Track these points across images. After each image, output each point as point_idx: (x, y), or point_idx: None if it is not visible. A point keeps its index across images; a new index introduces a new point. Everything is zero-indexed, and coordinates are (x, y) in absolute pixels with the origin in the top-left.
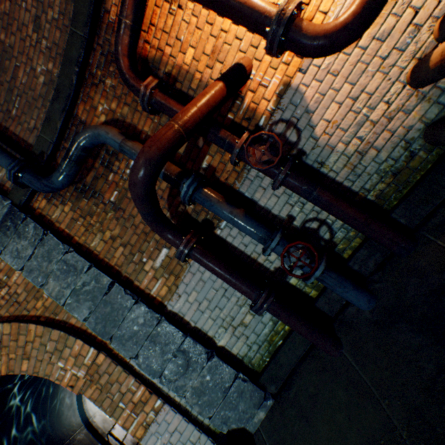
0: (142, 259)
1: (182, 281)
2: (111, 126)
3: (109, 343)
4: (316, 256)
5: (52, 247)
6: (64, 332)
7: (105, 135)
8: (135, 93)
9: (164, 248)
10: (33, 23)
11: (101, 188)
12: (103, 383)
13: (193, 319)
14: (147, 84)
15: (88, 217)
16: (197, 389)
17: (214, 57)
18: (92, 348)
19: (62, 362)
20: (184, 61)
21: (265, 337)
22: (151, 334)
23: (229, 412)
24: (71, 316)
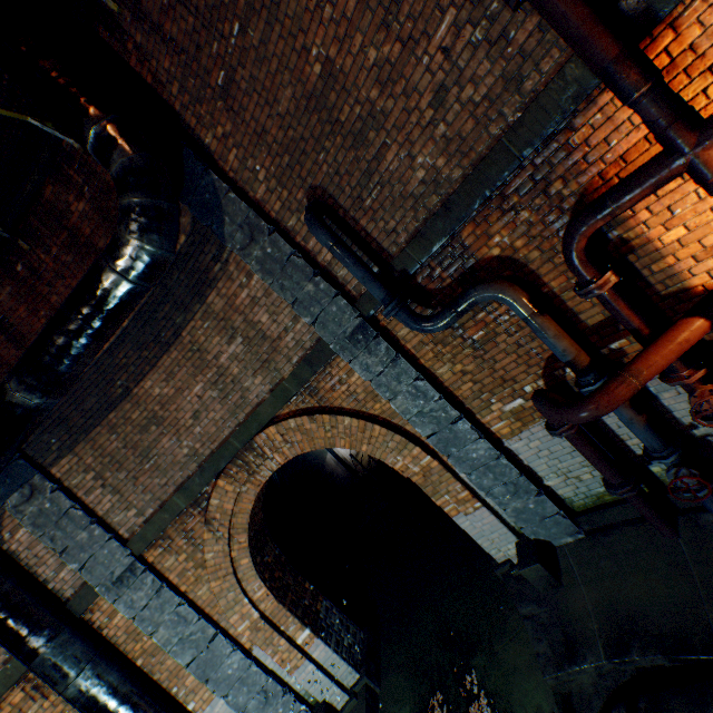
0: (491, 400)
1: (528, 429)
2: (517, 288)
3: (439, 452)
4: (707, 493)
5: (403, 371)
6: (405, 439)
7: (510, 302)
8: (573, 273)
9: (520, 398)
10: (432, 93)
11: (464, 322)
12: (433, 480)
13: (527, 459)
14: (601, 283)
15: (439, 345)
16: (518, 509)
17: (711, 252)
18: (428, 456)
19: (400, 457)
20: (660, 237)
21: (596, 493)
22: (487, 464)
23: (540, 530)
24: (406, 424)
